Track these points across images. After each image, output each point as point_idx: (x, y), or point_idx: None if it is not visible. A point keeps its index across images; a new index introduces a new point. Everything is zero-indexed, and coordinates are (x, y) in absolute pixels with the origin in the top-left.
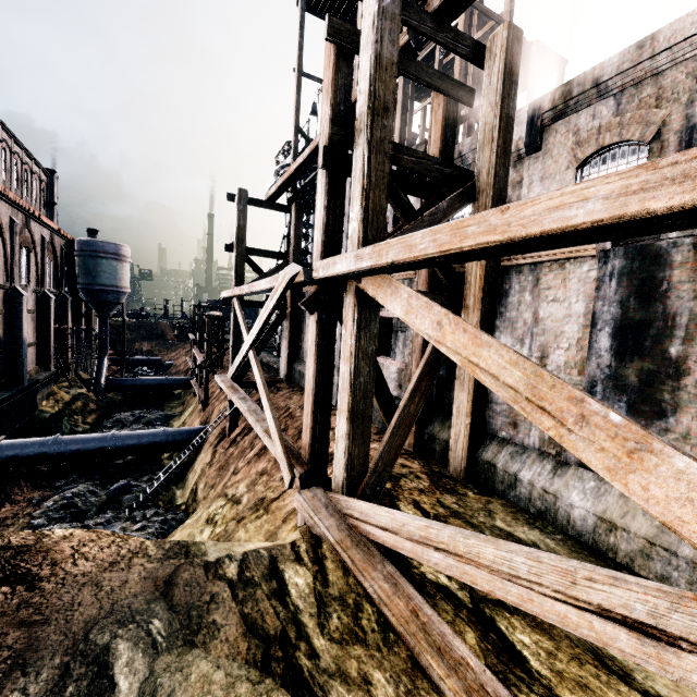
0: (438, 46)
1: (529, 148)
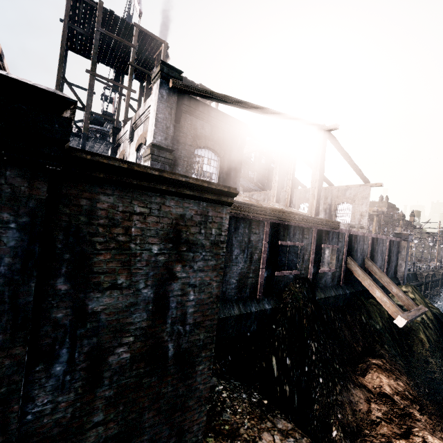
0: (146, 79)
1: (130, 139)
